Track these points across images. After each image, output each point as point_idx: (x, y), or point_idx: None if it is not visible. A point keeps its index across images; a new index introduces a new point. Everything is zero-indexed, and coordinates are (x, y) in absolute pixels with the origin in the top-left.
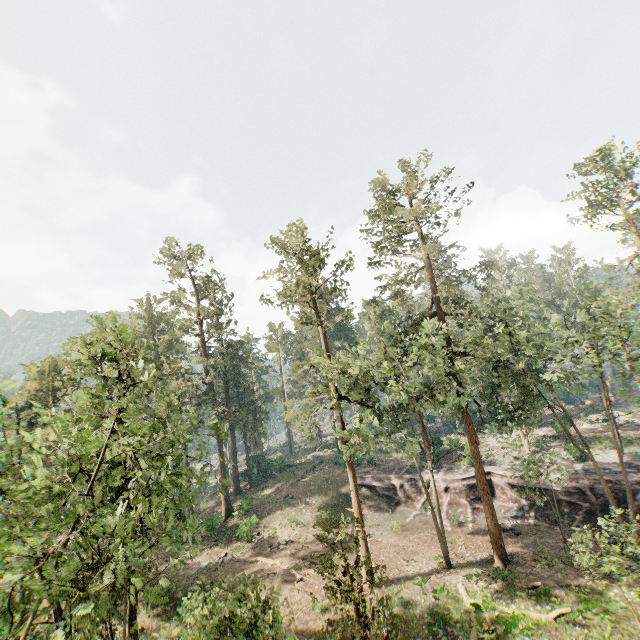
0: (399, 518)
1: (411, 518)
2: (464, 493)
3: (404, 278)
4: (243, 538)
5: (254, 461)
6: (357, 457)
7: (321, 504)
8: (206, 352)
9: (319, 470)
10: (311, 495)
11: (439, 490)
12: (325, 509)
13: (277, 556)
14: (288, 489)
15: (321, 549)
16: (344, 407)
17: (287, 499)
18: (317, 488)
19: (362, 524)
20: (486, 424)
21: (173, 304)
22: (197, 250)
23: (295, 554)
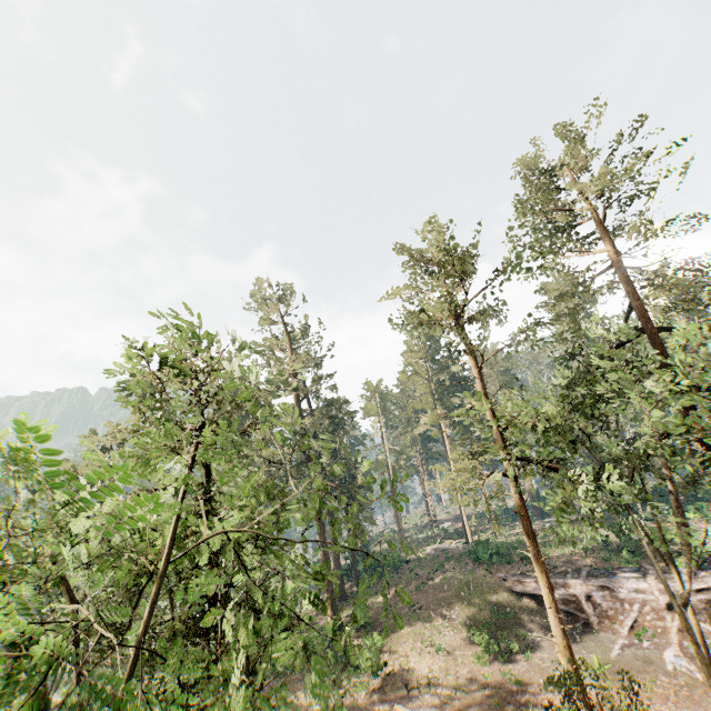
0: (596, 650)
1: (618, 651)
2: (703, 614)
3: (576, 290)
4: (366, 669)
5: (356, 554)
6: (503, 551)
7: (465, 620)
8: (300, 412)
9: (451, 569)
10: (448, 605)
11: (656, 607)
12: (478, 629)
13: (420, 703)
14: (412, 595)
15: (487, 696)
16: (531, 471)
17: (414, 610)
18: (454, 595)
19: (574, 667)
20: (686, 506)
21: (260, 356)
22: (286, 290)
23: (448, 702)
